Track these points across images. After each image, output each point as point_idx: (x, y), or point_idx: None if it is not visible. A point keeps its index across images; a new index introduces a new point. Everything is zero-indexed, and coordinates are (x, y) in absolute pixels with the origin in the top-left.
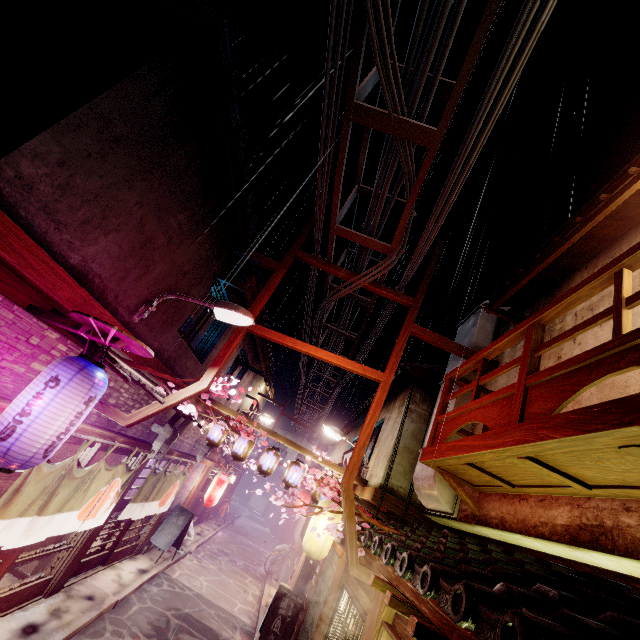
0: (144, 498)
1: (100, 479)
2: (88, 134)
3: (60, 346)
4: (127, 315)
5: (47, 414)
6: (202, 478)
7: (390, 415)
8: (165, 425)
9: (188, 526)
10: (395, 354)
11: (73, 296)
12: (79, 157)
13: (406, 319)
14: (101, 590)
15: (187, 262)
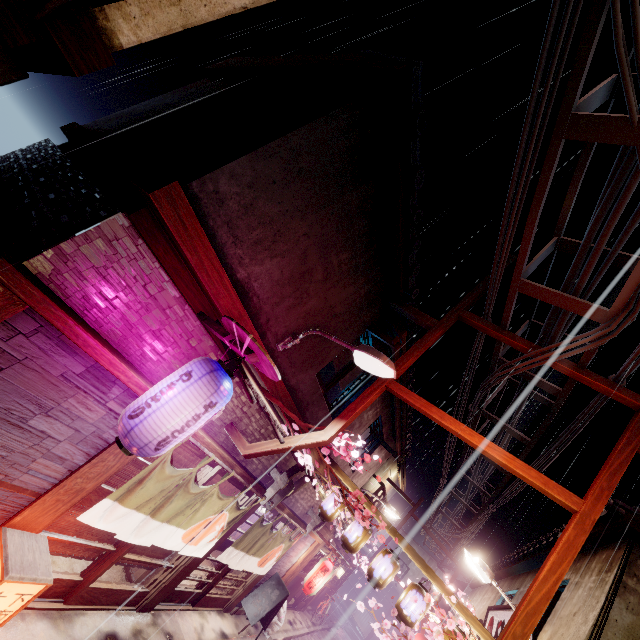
0: (245, 547)
1: (210, 504)
2: (277, 163)
3: (211, 354)
4: (273, 342)
5: (171, 405)
6: (308, 554)
7: (579, 579)
8: (283, 473)
9: (280, 606)
10: (606, 475)
11: (231, 308)
12: (266, 182)
13: (629, 425)
14: (181, 634)
15: (339, 304)
